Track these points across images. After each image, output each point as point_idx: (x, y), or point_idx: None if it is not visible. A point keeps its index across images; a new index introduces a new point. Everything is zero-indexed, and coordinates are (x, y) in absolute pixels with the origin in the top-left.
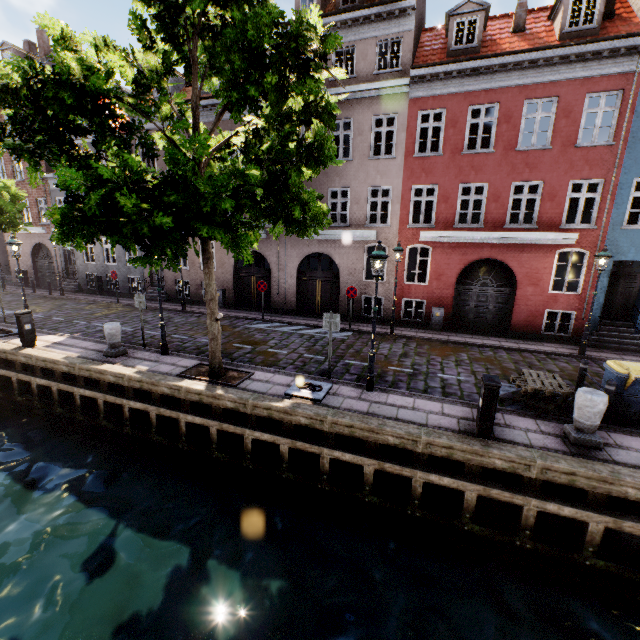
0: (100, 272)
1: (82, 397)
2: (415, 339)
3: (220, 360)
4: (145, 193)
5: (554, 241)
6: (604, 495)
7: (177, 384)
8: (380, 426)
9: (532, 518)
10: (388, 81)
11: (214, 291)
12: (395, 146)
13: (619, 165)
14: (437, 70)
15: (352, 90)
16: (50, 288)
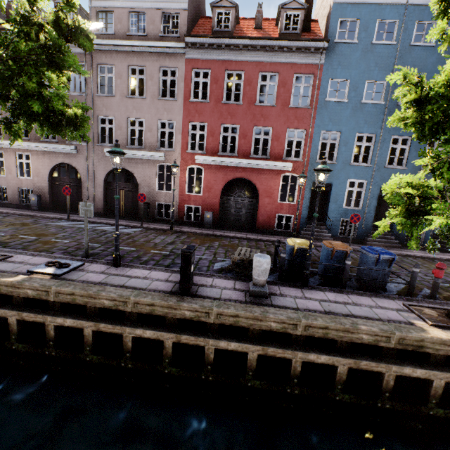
0: None
1: None
2: (188, 233)
3: None
4: None
5: (279, 168)
6: (259, 330)
7: None
8: (97, 292)
9: (211, 355)
10: (170, 42)
11: None
12: (177, 92)
13: (313, 121)
14: (203, 41)
15: (143, 45)
16: None
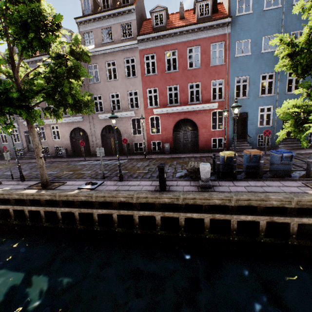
0: None
1: None
2: (156, 159)
3: (46, 178)
4: None
5: (209, 107)
6: (208, 205)
7: (21, 192)
8: (116, 194)
9: (183, 222)
10: (128, 42)
11: (37, 143)
12: (136, 71)
13: (228, 72)
14: (148, 36)
15: (112, 47)
16: None
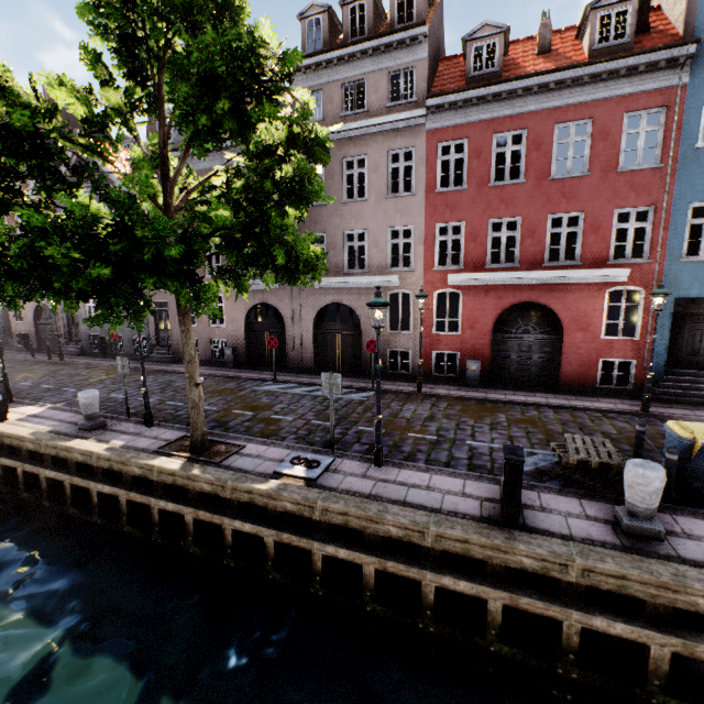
0: (104, 333)
1: (49, 479)
2: (447, 398)
3: (203, 432)
4: (93, 242)
5: (602, 279)
6: (668, 606)
7: (149, 463)
8: (380, 513)
9: (575, 637)
10: (402, 113)
11: (193, 351)
12: (414, 182)
13: (670, 189)
14: (455, 98)
15: (364, 125)
16: (49, 352)
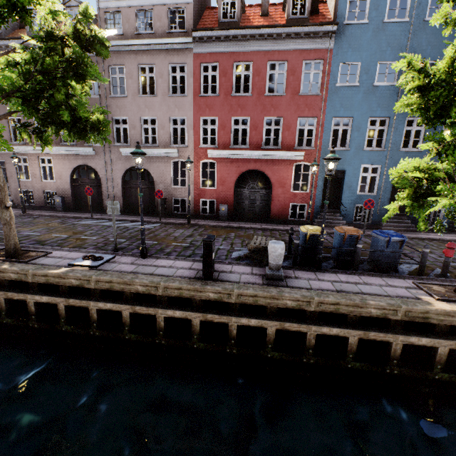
0: None
1: None
2: (205, 226)
3: (15, 242)
4: None
5: (291, 157)
6: (276, 308)
7: None
8: (132, 279)
9: (234, 331)
10: (177, 38)
11: (2, 183)
12: (186, 87)
13: (324, 108)
14: (210, 34)
15: (152, 42)
16: None
